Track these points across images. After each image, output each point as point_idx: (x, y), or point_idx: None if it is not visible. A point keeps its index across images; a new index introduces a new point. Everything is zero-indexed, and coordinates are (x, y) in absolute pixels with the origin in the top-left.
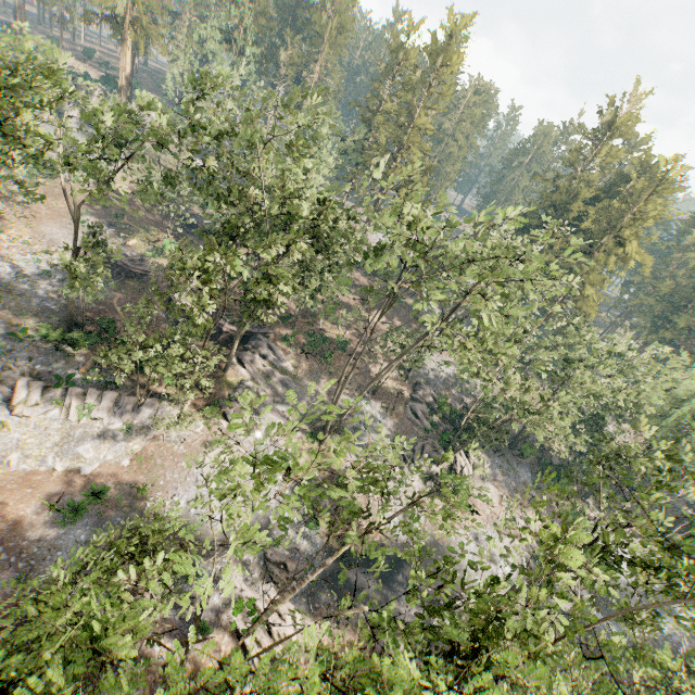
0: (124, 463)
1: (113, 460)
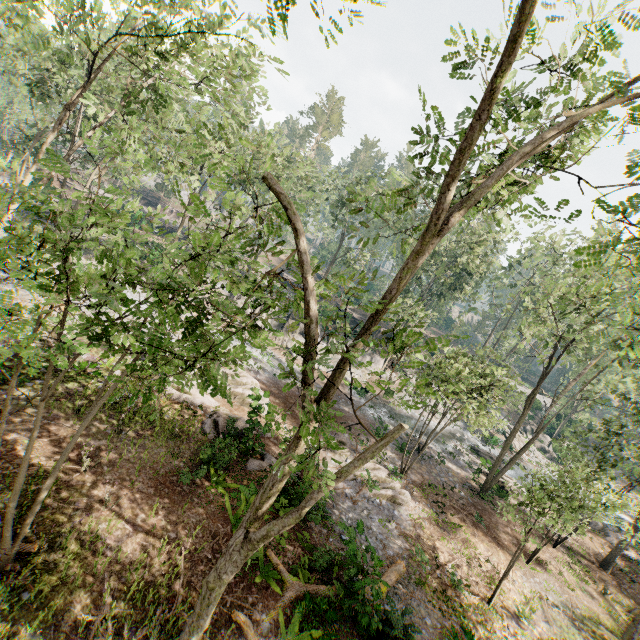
0: (364, 382)
1: (358, 379)
